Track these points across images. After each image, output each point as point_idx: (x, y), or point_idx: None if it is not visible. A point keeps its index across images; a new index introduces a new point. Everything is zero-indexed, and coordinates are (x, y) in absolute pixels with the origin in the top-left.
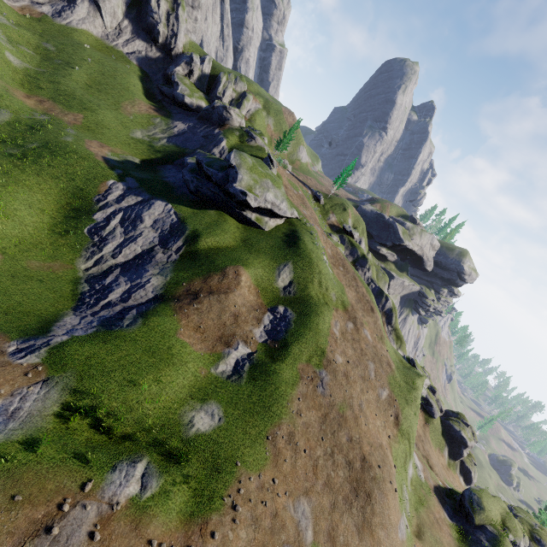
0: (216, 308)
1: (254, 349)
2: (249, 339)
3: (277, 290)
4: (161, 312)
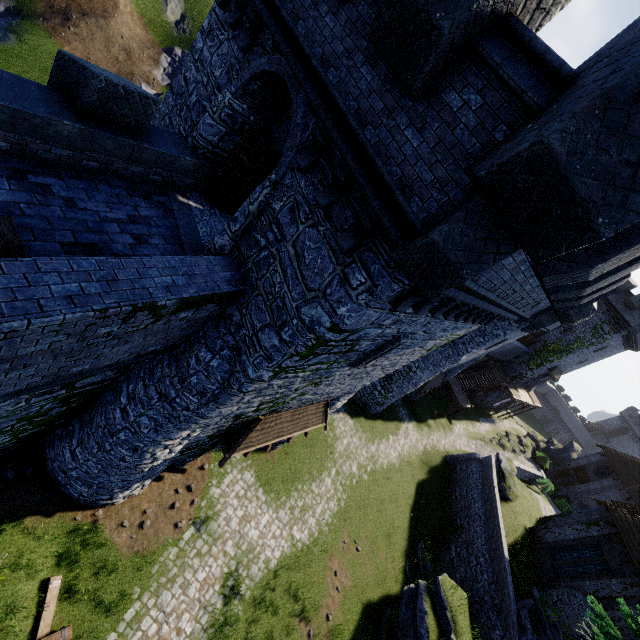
0: (100, 36)
1: (159, 92)
2: (152, 81)
3: (168, 25)
4: (32, 31)
